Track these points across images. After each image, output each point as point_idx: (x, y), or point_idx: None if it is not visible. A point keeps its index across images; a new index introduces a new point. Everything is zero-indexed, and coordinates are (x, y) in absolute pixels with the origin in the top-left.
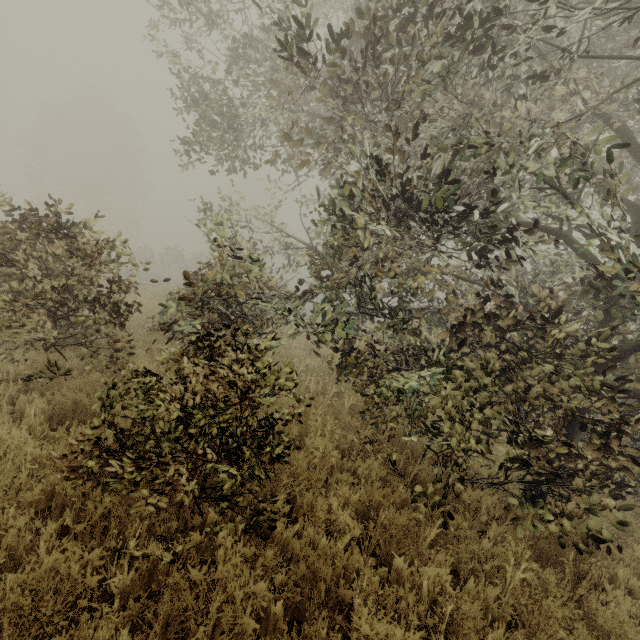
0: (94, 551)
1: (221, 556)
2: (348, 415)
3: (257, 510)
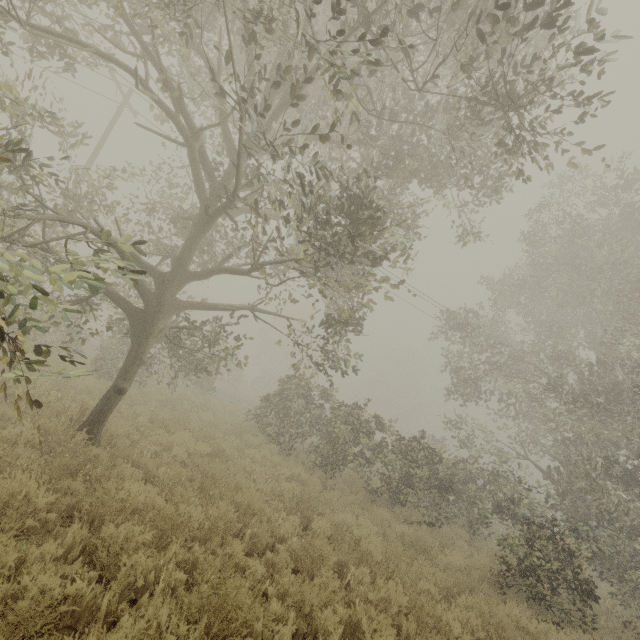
0: (530, 610)
1: (581, 632)
2: None
3: (583, 622)
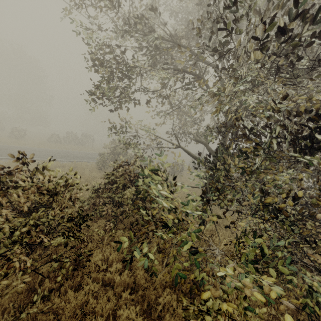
0: None
1: None
2: (222, 256)
3: None
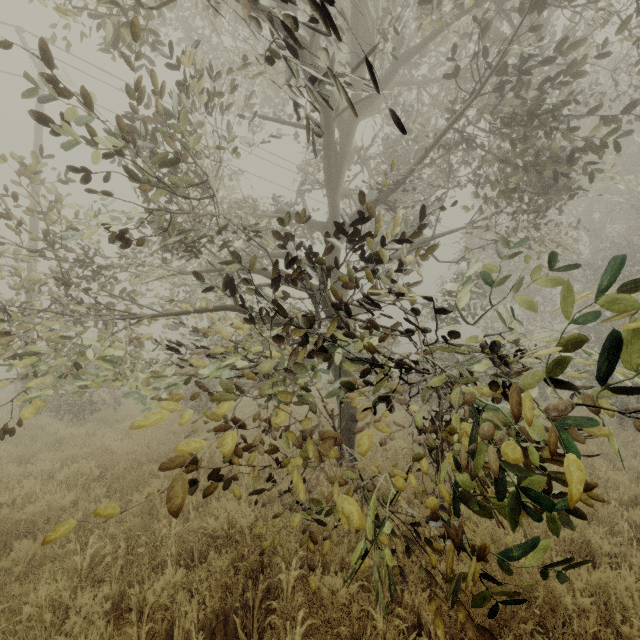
0: None
1: None
2: None
3: None
